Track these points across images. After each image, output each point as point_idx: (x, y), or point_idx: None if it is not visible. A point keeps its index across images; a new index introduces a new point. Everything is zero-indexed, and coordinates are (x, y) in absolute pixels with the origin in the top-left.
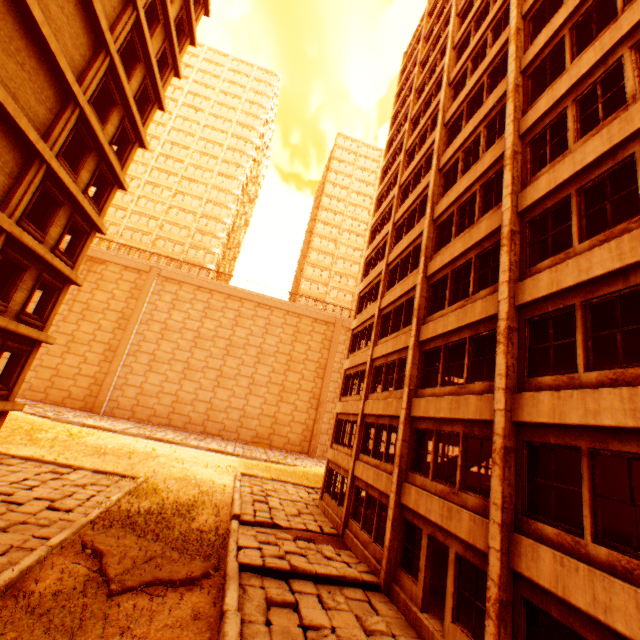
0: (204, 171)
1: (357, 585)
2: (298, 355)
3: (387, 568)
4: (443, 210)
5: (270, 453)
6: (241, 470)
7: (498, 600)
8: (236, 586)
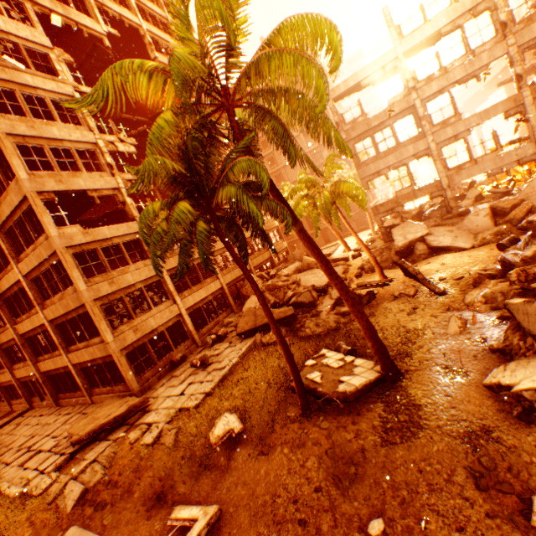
0: None
1: (18, 417)
2: None
3: (29, 401)
4: None
5: None
6: None
7: (43, 381)
8: None
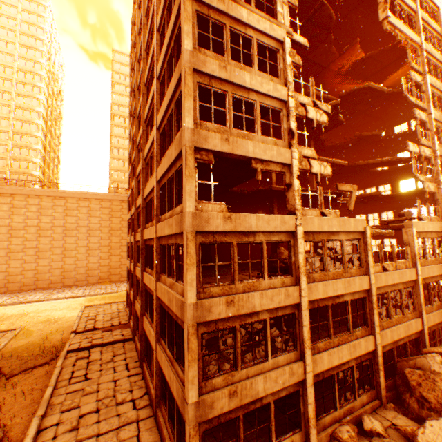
0: (3, 93)
1: (122, 341)
2: (116, 225)
3: (134, 332)
4: (138, 175)
5: (109, 287)
6: (86, 304)
7: (140, 335)
8: (63, 359)
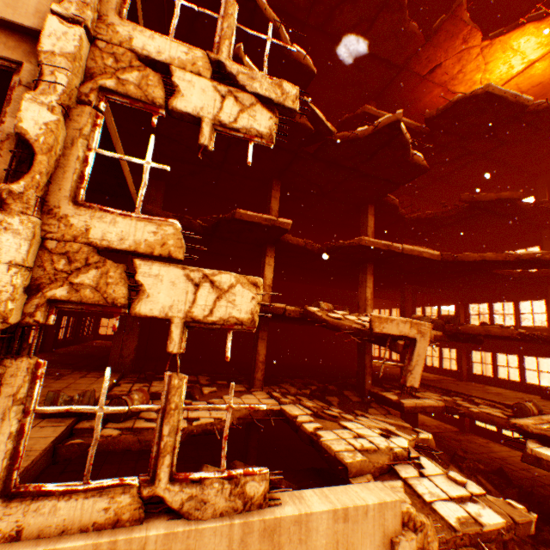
0: None
1: None
2: None
3: None
4: None
5: None
6: None
7: None
8: None
